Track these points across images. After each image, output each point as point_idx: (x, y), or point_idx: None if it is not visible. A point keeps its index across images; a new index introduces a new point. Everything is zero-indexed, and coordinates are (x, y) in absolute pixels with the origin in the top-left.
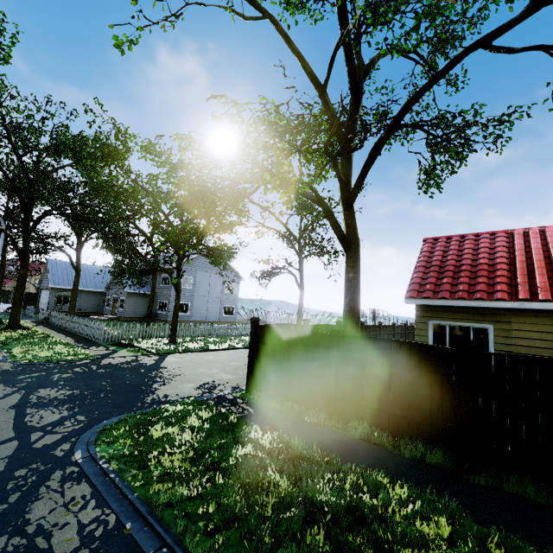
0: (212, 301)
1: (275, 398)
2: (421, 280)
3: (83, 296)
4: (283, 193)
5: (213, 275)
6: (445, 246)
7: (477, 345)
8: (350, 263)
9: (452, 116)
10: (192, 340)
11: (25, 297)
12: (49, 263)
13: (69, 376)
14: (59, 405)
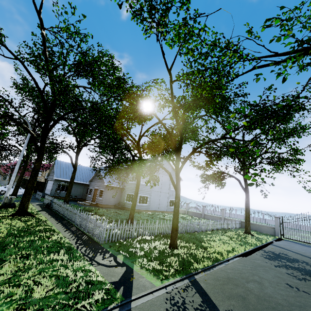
0: (163, 195)
1: None
2: None
3: (74, 186)
4: None
5: (164, 176)
6: None
7: None
8: None
9: None
10: (181, 239)
11: (37, 185)
12: (56, 162)
13: None
14: None
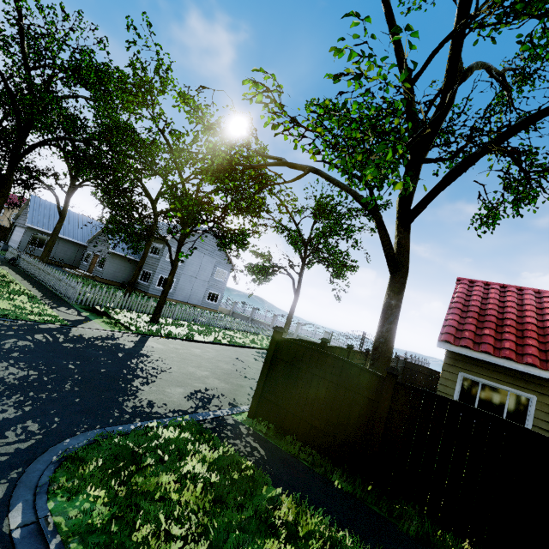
0: (199, 283)
1: (288, 437)
2: (457, 324)
3: (61, 244)
4: (401, 182)
5: (207, 256)
6: (483, 292)
7: (512, 414)
8: (395, 287)
9: (545, 153)
10: (175, 323)
11: None
12: (32, 199)
13: (27, 345)
14: (3, 395)
